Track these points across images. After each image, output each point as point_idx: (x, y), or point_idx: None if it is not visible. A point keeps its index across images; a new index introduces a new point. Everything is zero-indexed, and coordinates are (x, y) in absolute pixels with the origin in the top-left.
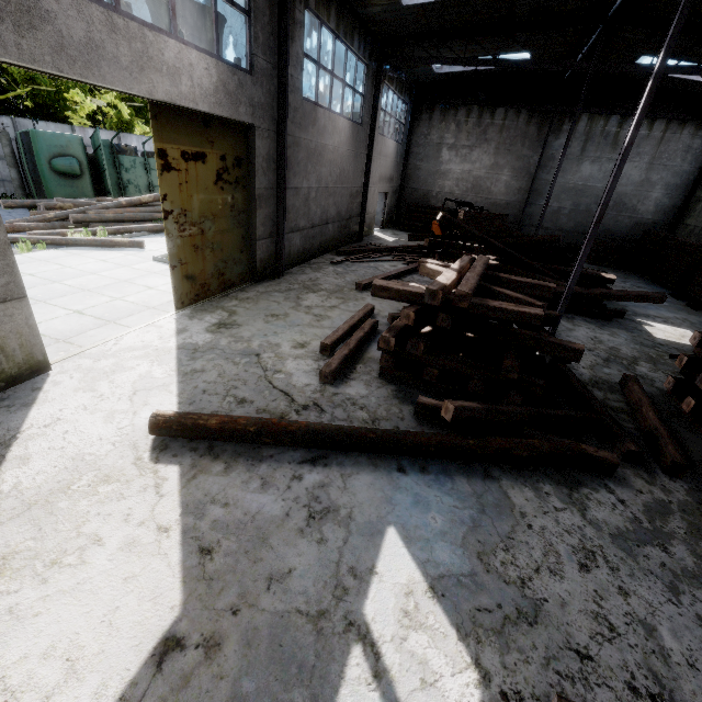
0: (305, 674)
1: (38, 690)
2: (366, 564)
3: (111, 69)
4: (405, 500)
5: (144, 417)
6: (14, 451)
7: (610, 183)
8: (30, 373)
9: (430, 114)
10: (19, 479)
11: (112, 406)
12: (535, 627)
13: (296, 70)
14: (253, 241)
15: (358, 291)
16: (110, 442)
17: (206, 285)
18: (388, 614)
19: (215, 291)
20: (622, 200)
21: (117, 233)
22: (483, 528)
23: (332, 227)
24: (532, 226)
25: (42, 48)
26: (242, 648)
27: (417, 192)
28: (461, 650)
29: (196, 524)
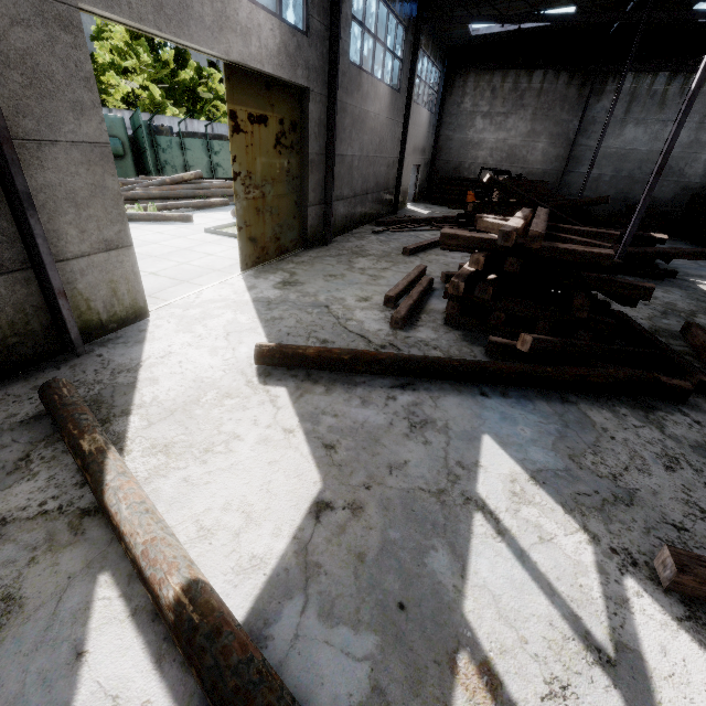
0: (439, 529)
1: (228, 529)
2: (471, 460)
3: (197, 29)
4: (493, 416)
5: (242, 352)
6: (143, 374)
7: (674, 130)
8: (134, 317)
9: (463, 81)
10: (155, 394)
11: (212, 344)
12: (632, 508)
13: (345, 33)
14: (305, 208)
15: (405, 255)
16: (220, 370)
17: (265, 249)
18: (499, 494)
19: (272, 255)
20: (668, 163)
21: (165, 209)
22: (569, 438)
23: (371, 198)
24: (570, 195)
25: (146, 7)
26: (382, 511)
27: (449, 164)
28: (569, 520)
29: (315, 428)
